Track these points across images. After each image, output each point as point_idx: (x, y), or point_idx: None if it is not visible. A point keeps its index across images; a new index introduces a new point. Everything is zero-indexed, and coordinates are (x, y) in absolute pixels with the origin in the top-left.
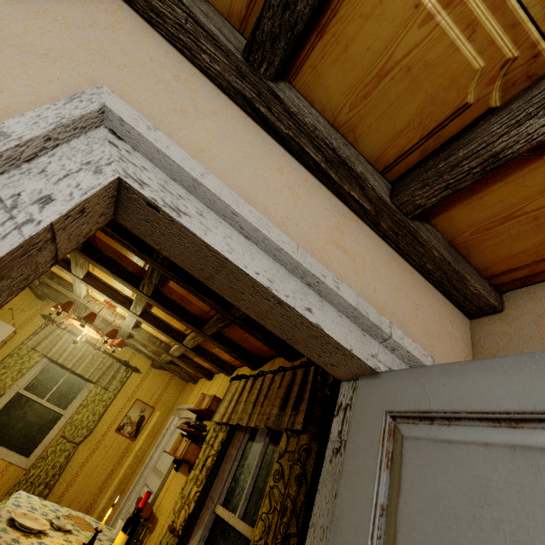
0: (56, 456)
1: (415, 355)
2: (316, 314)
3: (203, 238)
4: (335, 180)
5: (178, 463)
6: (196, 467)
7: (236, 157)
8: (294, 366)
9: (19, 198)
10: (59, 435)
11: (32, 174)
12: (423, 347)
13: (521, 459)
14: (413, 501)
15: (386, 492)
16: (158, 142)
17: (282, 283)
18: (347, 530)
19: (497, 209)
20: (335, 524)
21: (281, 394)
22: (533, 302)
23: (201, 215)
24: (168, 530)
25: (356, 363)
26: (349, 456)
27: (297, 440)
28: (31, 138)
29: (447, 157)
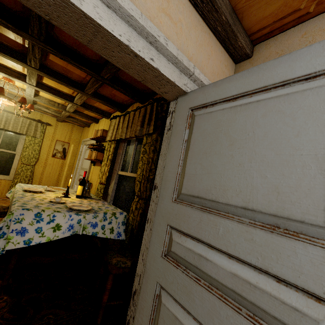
0: (24, 172)
1: (204, 83)
2: (156, 62)
3: (80, 7)
4: None
5: (94, 163)
6: (104, 161)
7: None
8: (145, 105)
9: None
10: (20, 163)
11: None
12: (209, 80)
13: (233, 110)
14: (196, 134)
15: (187, 136)
16: None
17: (135, 42)
18: (173, 150)
19: None
20: (169, 150)
21: (140, 120)
22: (266, 50)
23: None
24: (99, 184)
25: (177, 89)
26: (174, 129)
27: (151, 138)
28: None
29: None
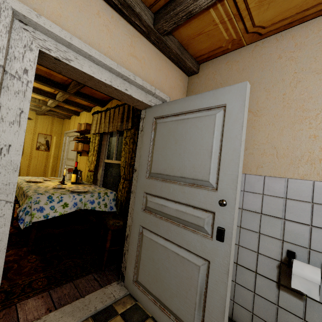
0: None
1: (163, 98)
2: (129, 91)
3: (82, 70)
4: (127, 15)
5: (80, 153)
6: (91, 151)
7: (76, 13)
8: (123, 104)
9: (18, 73)
10: None
11: (13, 60)
12: (168, 93)
13: (176, 122)
14: (158, 136)
15: (153, 136)
16: (46, 25)
17: (115, 81)
18: (145, 145)
19: (196, 30)
20: (142, 145)
21: (120, 117)
22: (207, 69)
23: (77, 58)
24: (88, 171)
25: (145, 104)
26: (145, 131)
27: (130, 132)
28: (6, 45)
29: (173, 9)
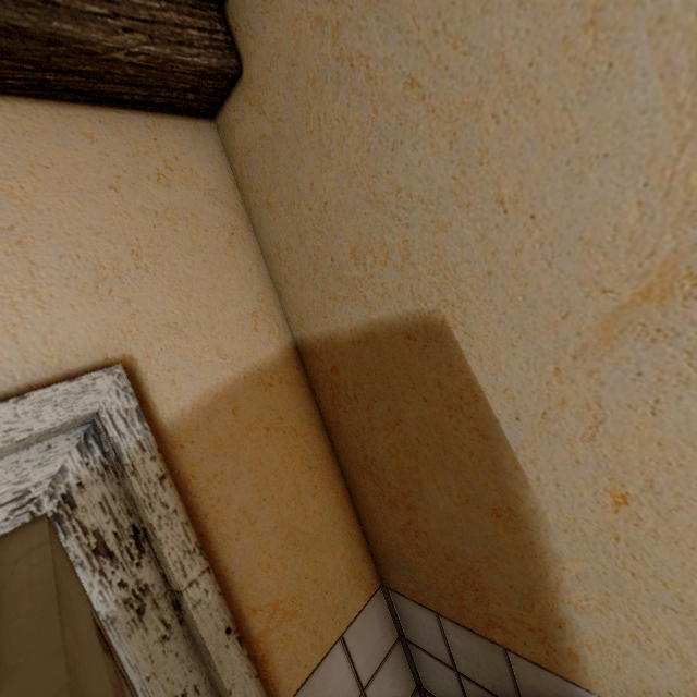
0: None
1: (48, 427)
2: None
3: None
4: None
5: None
6: None
7: None
8: None
9: None
10: None
11: None
12: (104, 332)
13: None
14: None
15: None
16: None
17: None
18: None
19: None
20: None
21: None
22: (273, 14)
23: None
24: None
25: None
26: None
27: None
28: None
29: None
